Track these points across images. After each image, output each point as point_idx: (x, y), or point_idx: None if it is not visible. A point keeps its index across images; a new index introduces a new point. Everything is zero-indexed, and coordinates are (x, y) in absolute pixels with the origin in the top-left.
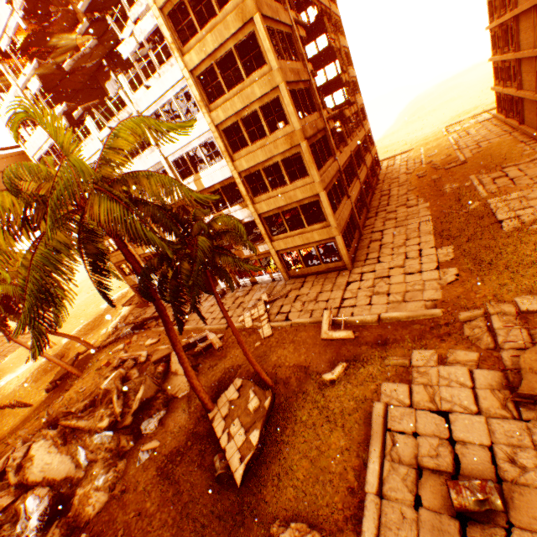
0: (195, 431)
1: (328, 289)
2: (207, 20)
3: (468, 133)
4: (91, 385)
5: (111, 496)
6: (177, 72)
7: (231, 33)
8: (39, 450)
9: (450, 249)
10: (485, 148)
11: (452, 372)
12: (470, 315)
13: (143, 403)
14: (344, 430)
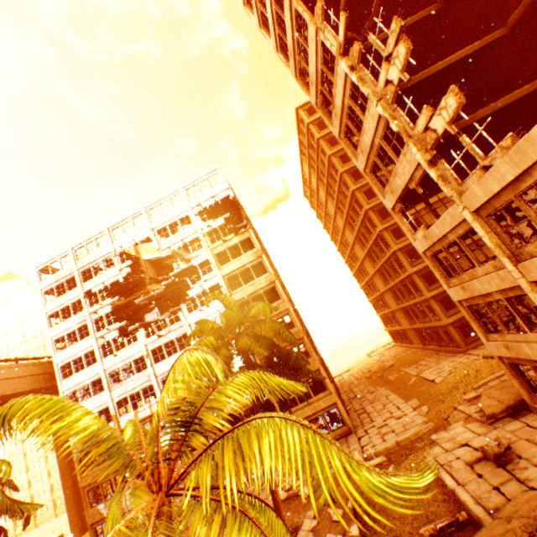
0: None
1: (345, 446)
2: (233, 284)
3: (384, 354)
4: None
5: None
6: None
7: (262, 286)
8: None
9: (415, 399)
10: (400, 357)
11: (455, 430)
12: (447, 412)
13: None
14: None
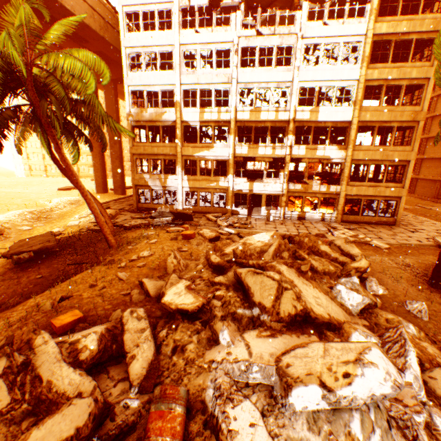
0: None
1: (399, 231)
2: None
3: None
4: (190, 248)
5: (440, 349)
6: (362, 29)
7: (421, 30)
8: (291, 275)
9: None
10: None
11: None
12: None
13: None
14: None
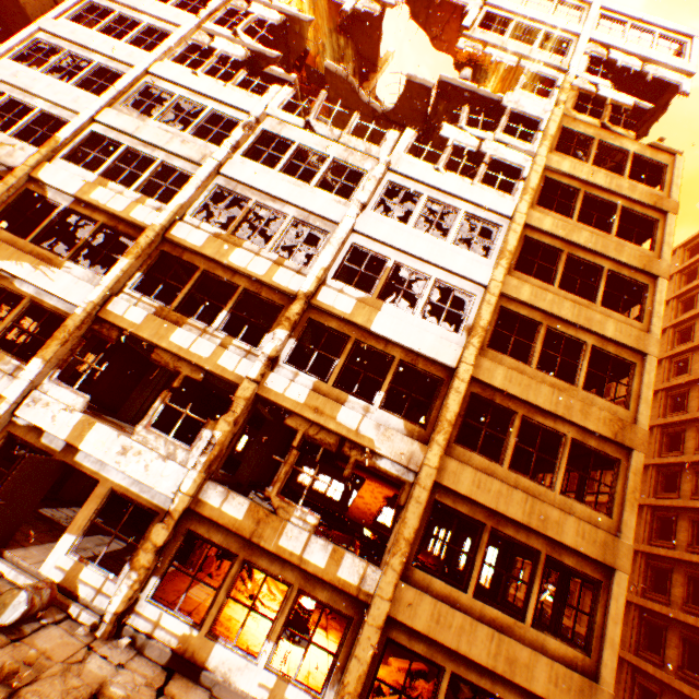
0: None
1: None
2: None
3: None
4: None
5: None
6: (506, 206)
7: (619, 258)
8: None
9: None
10: None
11: None
12: None
13: None
14: None
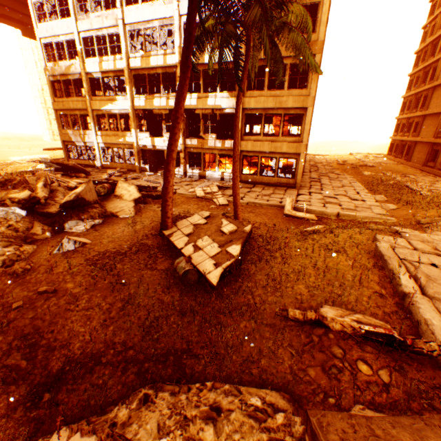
0: (142, 243)
1: (281, 193)
2: None
3: (368, 158)
4: None
5: (2, 272)
6: None
7: None
8: None
9: (383, 196)
10: (385, 165)
11: None
12: (431, 219)
13: (79, 201)
14: (348, 257)
